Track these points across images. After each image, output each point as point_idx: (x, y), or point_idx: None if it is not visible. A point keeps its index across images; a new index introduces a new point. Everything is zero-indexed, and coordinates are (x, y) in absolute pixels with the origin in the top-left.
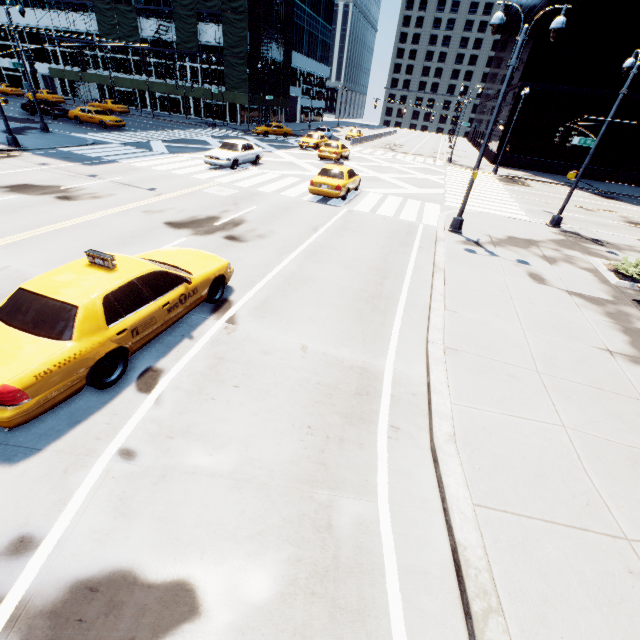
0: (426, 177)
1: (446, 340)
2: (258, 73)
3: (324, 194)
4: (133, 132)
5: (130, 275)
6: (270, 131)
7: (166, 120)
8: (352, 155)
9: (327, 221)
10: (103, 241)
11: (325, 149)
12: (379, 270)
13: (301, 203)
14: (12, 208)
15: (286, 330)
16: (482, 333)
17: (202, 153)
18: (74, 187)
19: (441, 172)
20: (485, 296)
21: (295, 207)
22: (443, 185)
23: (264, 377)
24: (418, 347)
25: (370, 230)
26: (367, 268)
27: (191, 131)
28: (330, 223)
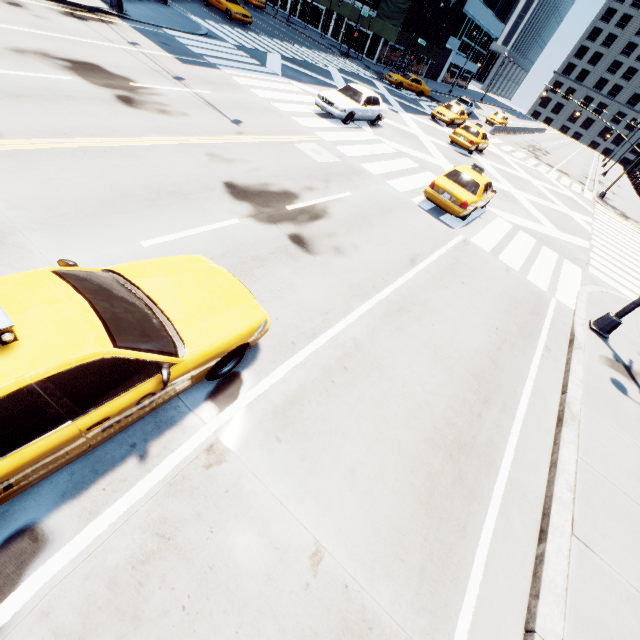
0: (570, 213)
1: (567, 638)
2: (421, 6)
3: (442, 205)
4: (256, 34)
5: (29, 372)
6: (405, 84)
7: (299, 31)
8: (488, 148)
9: (432, 251)
10: (129, 188)
11: (462, 132)
12: (481, 381)
13: (408, 206)
14: (53, 94)
15: (303, 490)
16: (631, 636)
17: (318, 88)
18: (147, 87)
19: (589, 211)
20: (638, 516)
21: (398, 211)
22: (589, 234)
23: (216, 632)
24: (511, 626)
25: (484, 288)
26: (465, 370)
27: (319, 54)
28: (435, 256)
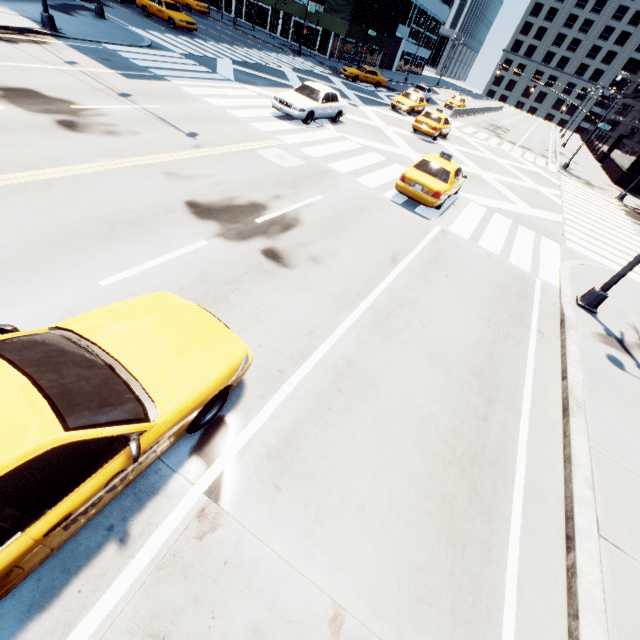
0: (539, 189)
1: None
2: None
3: (415, 197)
4: (203, 41)
5: None
6: (361, 76)
7: (247, 33)
8: (451, 132)
9: (412, 246)
10: (80, 222)
11: (424, 120)
12: (482, 379)
13: (381, 202)
14: None
15: (311, 543)
16: None
17: (274, 89)
18: (91, 108)
19: (555, 184)
20: None
21: (372, 209)
22: (560, 207)
23: None
24: None
25: (469, 278)
26: (463, 370)
27: (271, 55)
28: (416, 251)
